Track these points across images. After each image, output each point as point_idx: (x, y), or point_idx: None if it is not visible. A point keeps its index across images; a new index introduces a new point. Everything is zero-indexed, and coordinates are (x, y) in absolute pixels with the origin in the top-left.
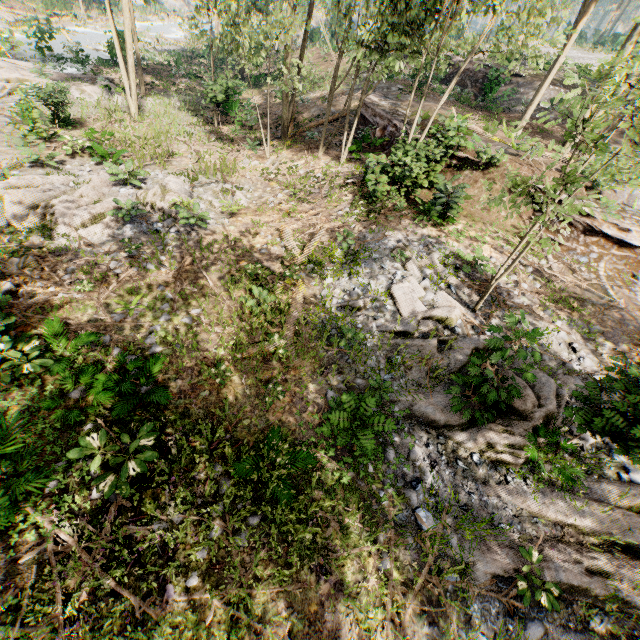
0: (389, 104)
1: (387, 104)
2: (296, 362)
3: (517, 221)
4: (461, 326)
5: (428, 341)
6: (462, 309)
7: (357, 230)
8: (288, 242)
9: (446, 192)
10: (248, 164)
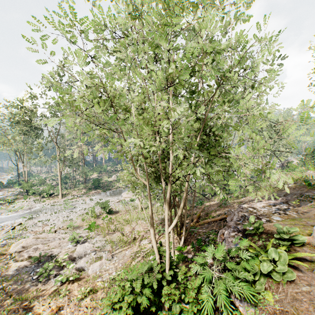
0: (269, 209)
1: (266, 209)
2: None
3: None
4: None
5: None
6: None
7: None
8: None
9: None
10: (142, 242)
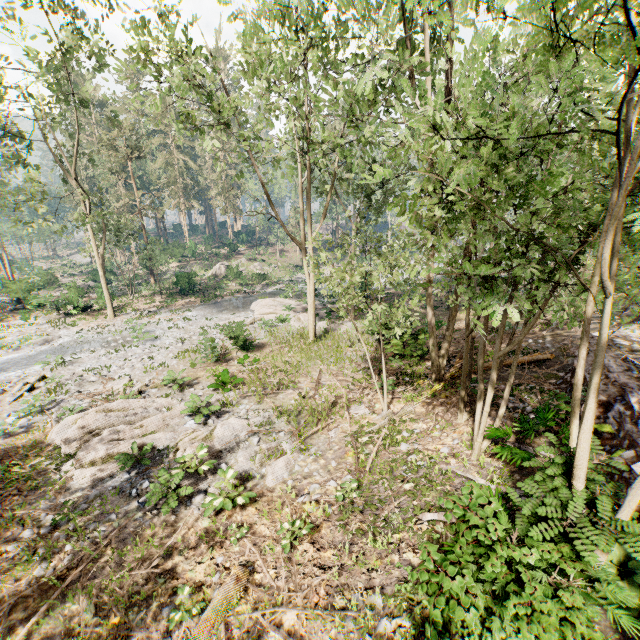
0: None
1: None
2: None
3: None
4: None
5: None
6: None
7: None
8: (206, 618)
9: None
10: (356, 411)
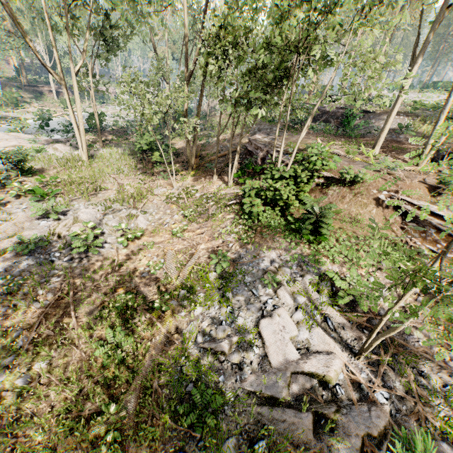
0: (269, 139)
1: (268, 139)
2: (130, 450)
3: (390, 232)
4: (344, 384)
5: (301, 418)
6: (343, 356)
7: (234, 249)
8: (169, 264)
9: (314, 213)
10: (158, 191)
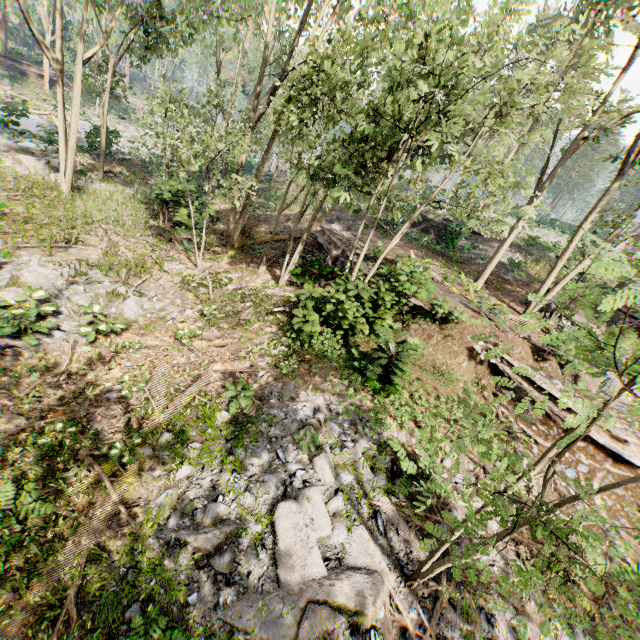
0: (349, 235)
1: (347, 234)
2: None
3: (480, 397)
4: (383, 626)
5: None
6: (390, 578)
7: (265, 380)
8: (156, 385)
9: (388, 351)
10: (172, 267)
